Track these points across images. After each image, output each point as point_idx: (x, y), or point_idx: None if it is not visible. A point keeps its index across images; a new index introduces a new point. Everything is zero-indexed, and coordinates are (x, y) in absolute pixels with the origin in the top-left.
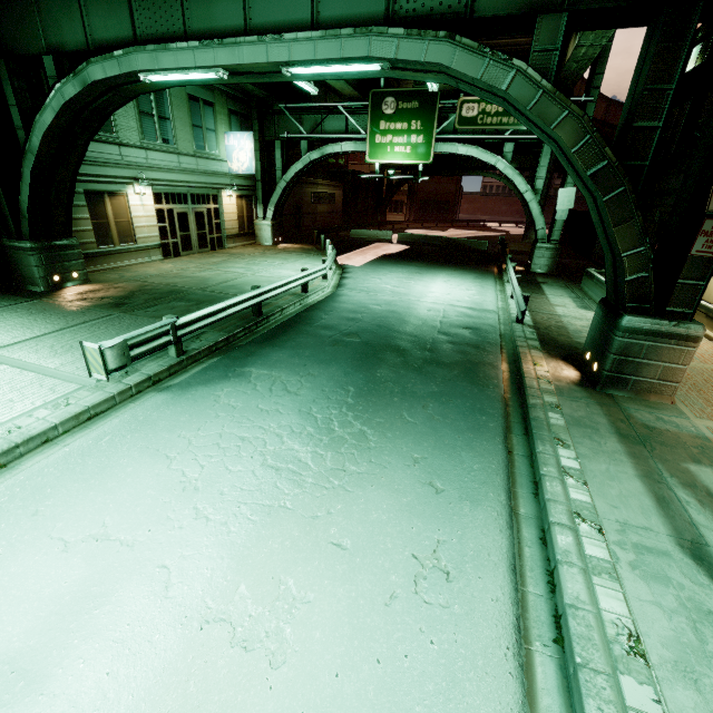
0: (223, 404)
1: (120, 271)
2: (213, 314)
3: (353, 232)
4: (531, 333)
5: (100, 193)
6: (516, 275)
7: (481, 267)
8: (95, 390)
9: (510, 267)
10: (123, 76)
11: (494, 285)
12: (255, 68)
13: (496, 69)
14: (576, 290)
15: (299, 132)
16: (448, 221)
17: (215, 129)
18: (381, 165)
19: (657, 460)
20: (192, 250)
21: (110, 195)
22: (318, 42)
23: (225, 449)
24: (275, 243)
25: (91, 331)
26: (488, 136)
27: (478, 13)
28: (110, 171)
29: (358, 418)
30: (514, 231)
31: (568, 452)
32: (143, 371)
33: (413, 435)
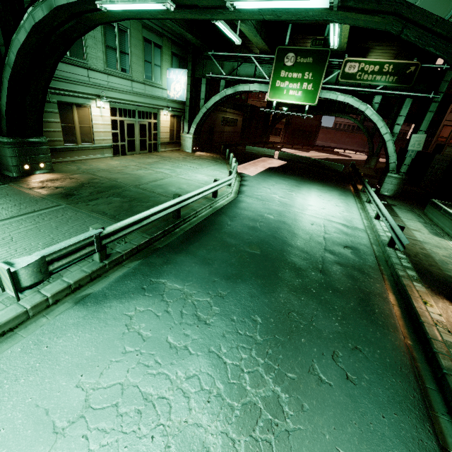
0: (132, 332)
1: (79, 163)
2: (138, 221)
3: (248, 147)
4: (406, 260)
5: (70, 104)
6: (382, 202)
7: (341, 185)
8: (9, 302)
9: (372, 192)
10: (82, 2)
11: (355, 203)
12: (200, 0)
13: None
14: (421, 214)
15: (220, 73)
16: (310, 145)
17: (160, 65)
18: (270, 103)
19: None
20: (134, 151)
21: (78, 106)
22: None
23: (123, 417)
24: (194, 151)
25: (36, 222)
26: (363, 89)
27: None
28: (79, 88)
29: (269, 369)
30: (354, 156)
31: None
32: (64, 278)
33: (332, 408)
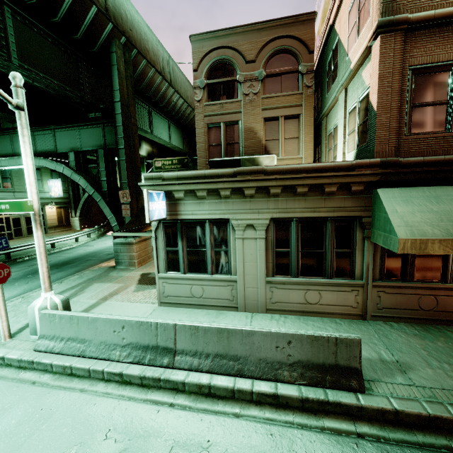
0: None
1: None
2: None
3: None
4: None
5: None
6: None
7: None
8: None
9: None
10: None
11: None
12: None
13: (58, 167)
14: None
15: None
16: None
17: (41, 179)
18: None
19: (87, 283)
20: (22, 235)
21: None
22: (8, 160)
23: None
24: (83, 228)
25: None
26: None
27: (58, 151)
28: None
29: None
30: None
31: (56, 285)
32: None
33: (8, 288)
